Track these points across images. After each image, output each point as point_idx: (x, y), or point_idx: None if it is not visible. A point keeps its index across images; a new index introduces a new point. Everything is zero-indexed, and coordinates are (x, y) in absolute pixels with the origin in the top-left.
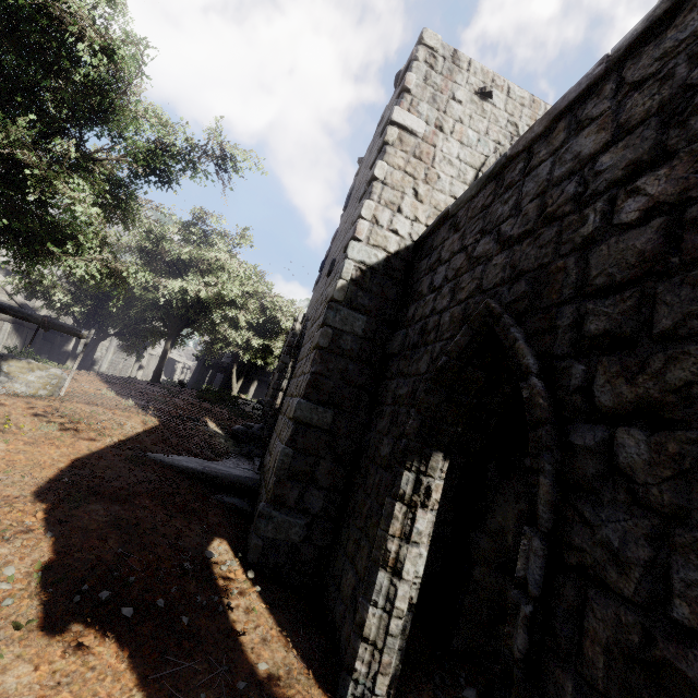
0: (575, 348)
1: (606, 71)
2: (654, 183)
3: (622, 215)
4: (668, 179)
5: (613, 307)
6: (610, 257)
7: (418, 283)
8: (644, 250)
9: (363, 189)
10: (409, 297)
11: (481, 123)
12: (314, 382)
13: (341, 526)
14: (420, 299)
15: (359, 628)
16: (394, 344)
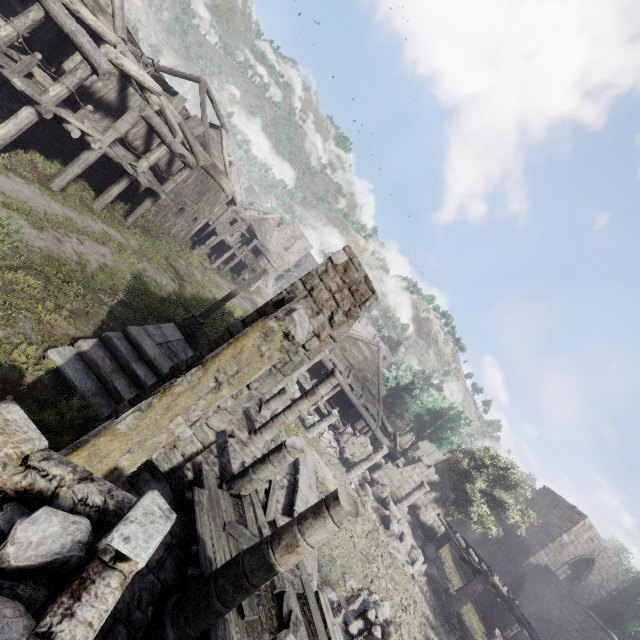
0: (557, 638)
1: (587, 613)
2: (575, 635)
3: (571, 633)
4: (576, 636)
5: (563, 639)
6: (567, 635)
7: (541, 580)
8: (569, 639)
9: (542, 537)
10: (536, 579)
11: (584, 546)
12: (505, 578)
13: (494, 607)
14: (539, 586)
15: (501, 632)
16: (527, 586)
